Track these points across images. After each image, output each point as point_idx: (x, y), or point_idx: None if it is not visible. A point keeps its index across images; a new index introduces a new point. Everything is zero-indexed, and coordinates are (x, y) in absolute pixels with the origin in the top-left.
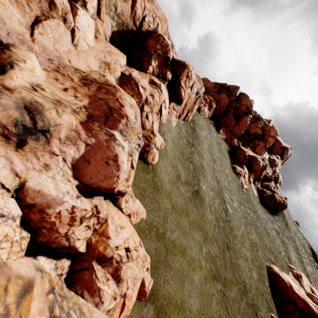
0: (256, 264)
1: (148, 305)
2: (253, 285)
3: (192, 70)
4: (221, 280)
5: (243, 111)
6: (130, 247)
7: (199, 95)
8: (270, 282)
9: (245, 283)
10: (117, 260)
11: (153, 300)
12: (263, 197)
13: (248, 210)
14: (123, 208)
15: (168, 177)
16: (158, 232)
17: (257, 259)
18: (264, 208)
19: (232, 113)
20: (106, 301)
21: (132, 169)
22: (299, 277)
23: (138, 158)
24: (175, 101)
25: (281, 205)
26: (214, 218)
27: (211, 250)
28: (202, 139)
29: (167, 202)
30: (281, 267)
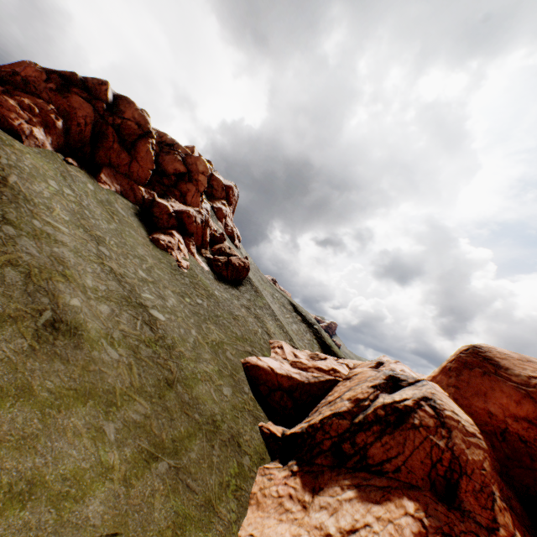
0: (227, 373)
1: None
2: (228, 407)
3: None
4: (168, 449)
5: (135, 132)
6: None
7: None
8: (251, 382)
9: (214, 417)
10: None
11: None
12: (218, 268)
13: (199, 299)
14: None
15: None
16: None
17: (227, 364)
18: (223, 284)
19: (115, 138)
20: None
21: None
22: (281, 349)
23: None
24: None
25: (244, 270)
26: (127, 350)
27: (134, 414)
28: (47, 202)
29: None
30: (262, 351)
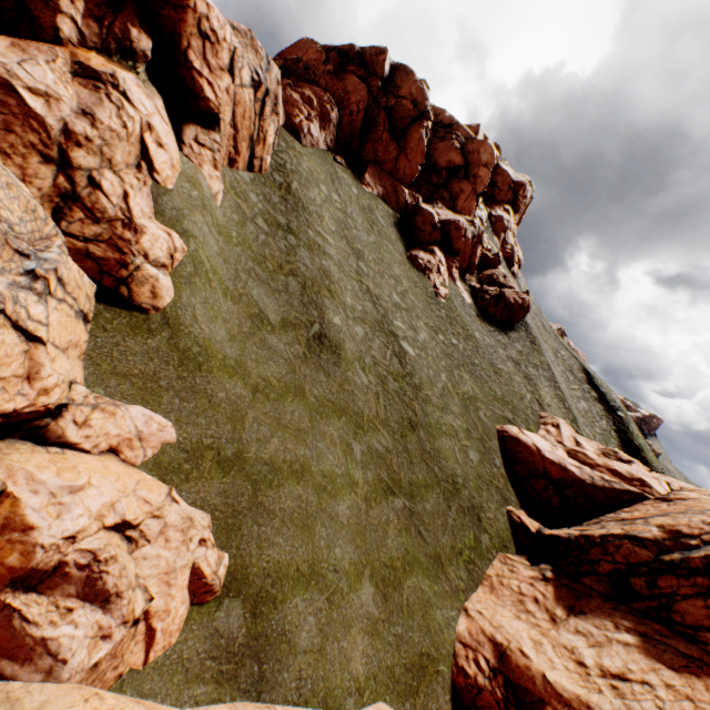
0: (476, 435)
1: (227, 603)
2: (471, 474)
3: (210, 12)
4: (405, 490)
5: (408, 115)
6: (134, 518)
7: (264, 89)
8: (505, 456)
9: (454, 478)
10: (82, 563)
11: (238, 589)
12: (483, 302)
13: (454, 339)
14: (80, 443)
15: (227, 325)
16: (222, 457)
17: (477, 425)
18: (487, 325)
19: (385, 125)
20: (75, 655)
21: (37, 346)
22: (556, 428)
23: (107, 305)
24: (196, 121)
25: (520, 309)
26: (376, 379)
27: (376, 444)
28: (318, 210)
29: (235, 386)
30: (526, 423)
